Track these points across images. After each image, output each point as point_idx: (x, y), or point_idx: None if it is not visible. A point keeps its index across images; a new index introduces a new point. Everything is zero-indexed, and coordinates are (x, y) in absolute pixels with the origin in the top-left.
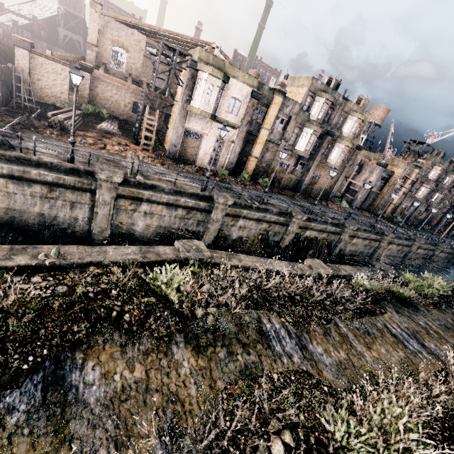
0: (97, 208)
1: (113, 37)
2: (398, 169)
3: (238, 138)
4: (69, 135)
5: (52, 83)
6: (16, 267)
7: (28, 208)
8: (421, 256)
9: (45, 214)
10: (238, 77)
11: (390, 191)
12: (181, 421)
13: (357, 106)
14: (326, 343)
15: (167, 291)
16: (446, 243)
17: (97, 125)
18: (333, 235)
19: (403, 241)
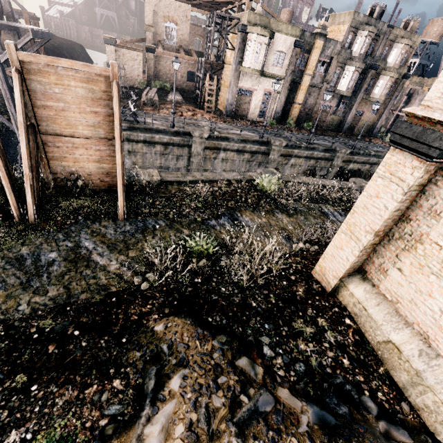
0: (192, 158)
1: (164, 14)
2: None
3: (283, 88)
4: (158, 109)
5: (131, 69)
6: (188, 181)
7: (153, 162)
8: None
9: (162, 166)
10: (282, 30)
11: None
12: (290, 235)
13: (404, 31)
14: None
15: (268, 187)
16: None
17: (166, 97)
18: (375, 166)
19: None
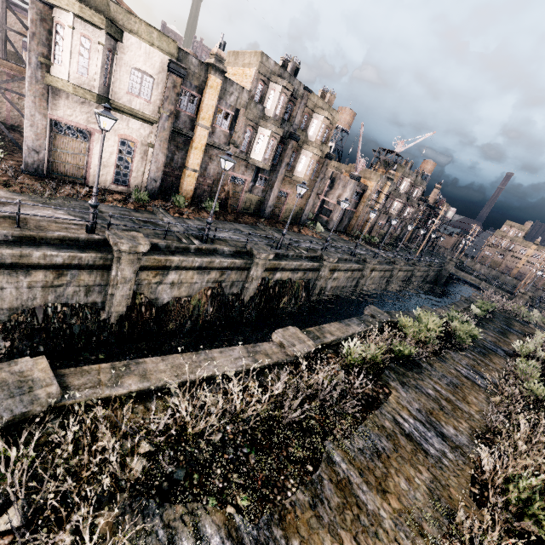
0: None
1: None
2: (371, 182)
3: (159, 140)
4: None
5: None
6: None
7: None
8: (401, 279)
9: None
10: (140, 33)
11: (365, 209)
12: None
13: (323, 102)
14: (318, 530)
15: None
16: (420, 260)
17: None
18: (310, 272)
19: (385, 266)
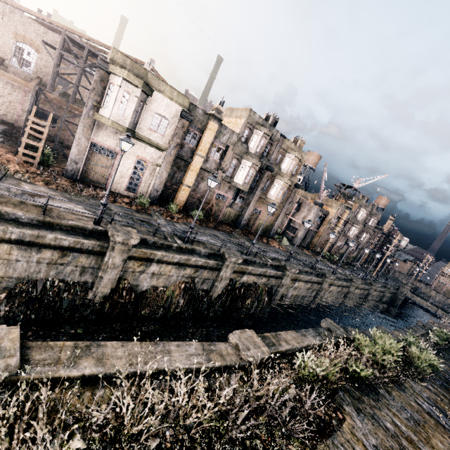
0: None
1: (17, 30)
2: (332, 209)
3: (165, 162)
4: None
5: None
6: None
7: None
8: (358, 296)
9: None
10: (165, 92)
11: (326, 230)
12: None
13: (294, 145)
14: None
15: None
16: (376, 281)
17: None
18: (273, 279)
19: (343, 282)
